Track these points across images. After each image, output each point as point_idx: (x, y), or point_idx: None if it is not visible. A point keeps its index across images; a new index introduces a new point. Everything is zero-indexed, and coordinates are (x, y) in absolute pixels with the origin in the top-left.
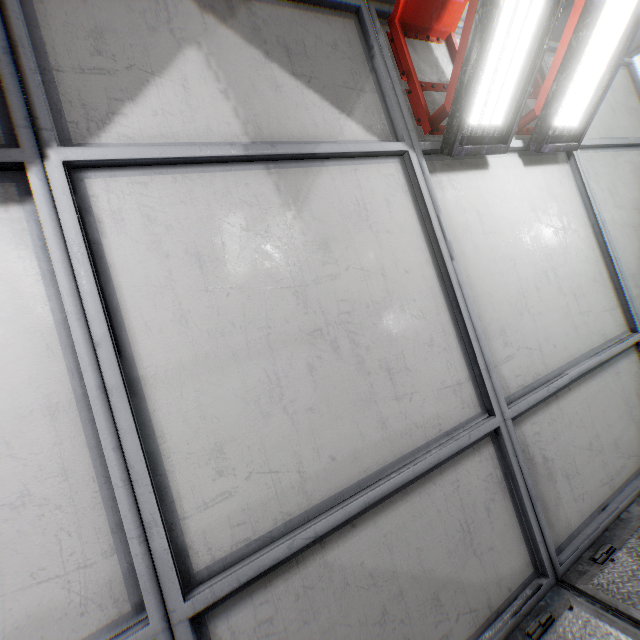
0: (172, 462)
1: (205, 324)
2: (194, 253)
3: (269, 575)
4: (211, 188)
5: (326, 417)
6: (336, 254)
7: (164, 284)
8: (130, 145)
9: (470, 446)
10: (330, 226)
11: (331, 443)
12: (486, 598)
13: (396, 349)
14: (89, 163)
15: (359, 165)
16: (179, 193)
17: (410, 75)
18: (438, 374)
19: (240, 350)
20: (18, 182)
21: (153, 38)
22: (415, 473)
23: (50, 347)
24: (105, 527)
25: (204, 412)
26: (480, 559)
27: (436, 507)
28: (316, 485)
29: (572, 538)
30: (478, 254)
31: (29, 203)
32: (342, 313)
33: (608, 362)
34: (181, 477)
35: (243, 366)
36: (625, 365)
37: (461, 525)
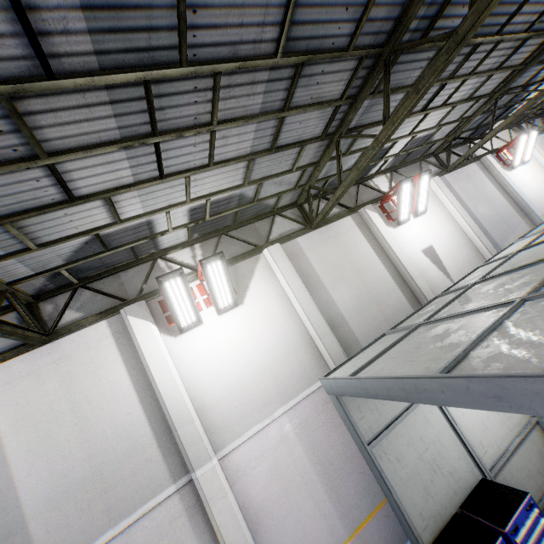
0: None
1: None
2: None
3: None
4: None
5: None
6: None
7: None
8: None
9: None
10: None
11: None
12: None
13: None
14: None
15: None
16: None
17: None
18: None
19: None
20: None
21: None
22: None
23: None
24: None
25: None
26: None
27: None
28: None
29: None
30: None
31: None
32: None
33: None
34: None
35: None
36: None
37: None
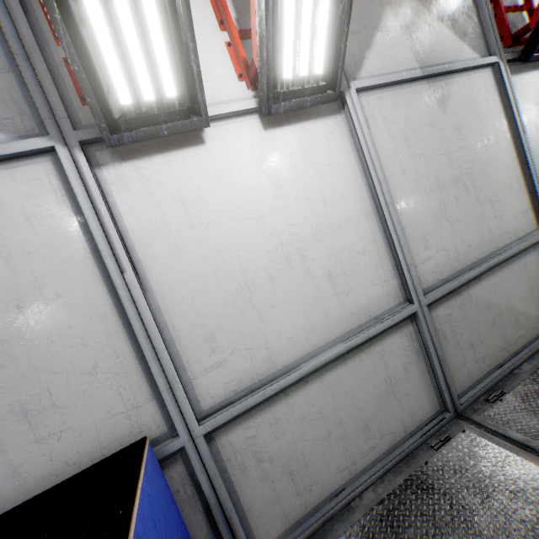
0: (408, 241)
1: (412, 175)
2: (403, 136)
3: (448, 296)
4: (406, 98)
5: (464, 225)
6: (463, 134)
7: (394, 154)
8: (371, 76)
9: (530, 246)
10: (459, 117)
11: (467, 238)
12: (538, 324)
13: (494, 190)
14: (362, 89)
15: (470, 75)
16: (394, 102)
17: (497, 4)
18: (514, 205)
19: (427, 188)
20: (336, 102)
21: (371, 6)
22: (508, 255)
23: (360, 185)
24: (390, 266)
25: (417, 219)
26: (535, 305)
27: (515, 276)
28: (463, 258)
29: None
30: (534, 130)
31: (342, 113)
32: (468, 169)
33: None
34: (412, 248)
35: (429, 197)
36: None
37: (526, 287)
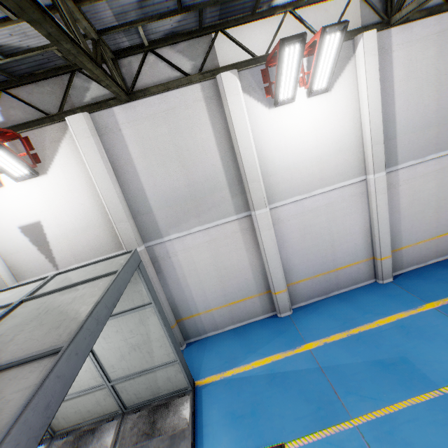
0: None
1: None
2: None
3: None
4: None
5: None
6: None
7: None
8: None
9: None
10: None
11: None
12: None
13: None
14: None
15: None
16: None
17: None
18: None
19: None
20: None
21: None
22: None
23: None
24: None
25: None
26: None
27: None
28: None
29: (64, 428)
30: None
31: None
32: None
33: (90, 392)
34: None
35: None
36: (100, 392)
37: None
